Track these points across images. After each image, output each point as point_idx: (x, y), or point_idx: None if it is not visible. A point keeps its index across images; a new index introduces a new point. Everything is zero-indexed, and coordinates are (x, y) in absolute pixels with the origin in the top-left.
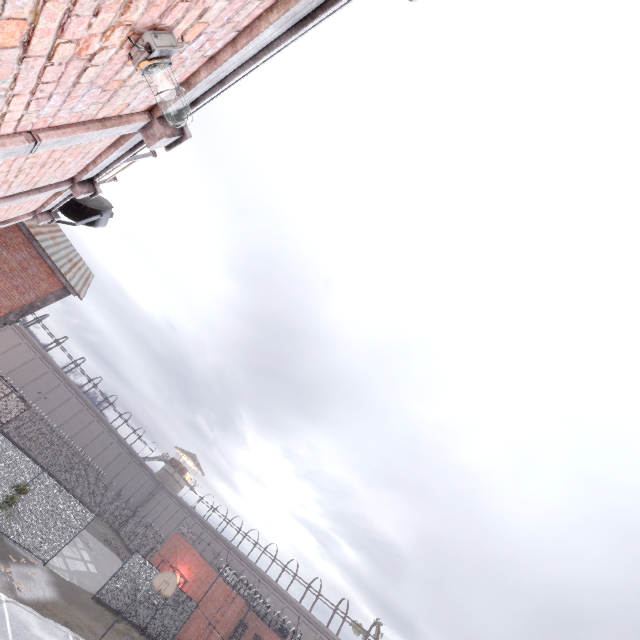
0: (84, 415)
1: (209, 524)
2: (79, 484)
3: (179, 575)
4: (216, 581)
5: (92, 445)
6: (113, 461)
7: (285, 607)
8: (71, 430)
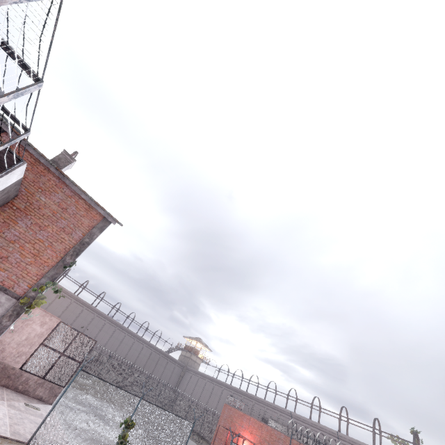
0: (117, 334)
1: (234, 387)
2: (133, 387)
3: (245, 440)
4: (280, 438)
5: (130, 354)
6: (147, 361)
7: (328, 438)
8: (112, 347)
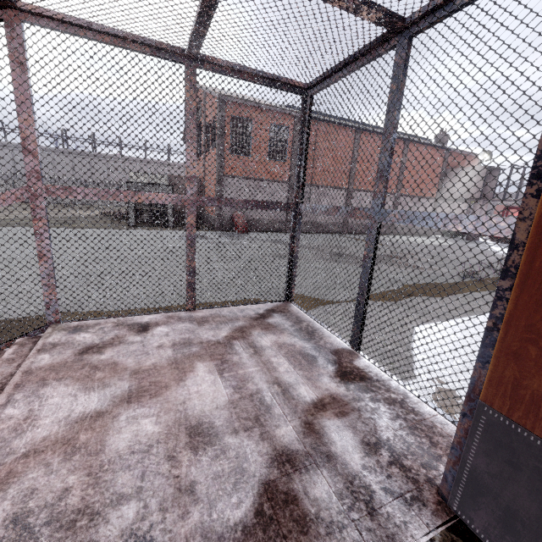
0: None
1: None
2: None
3: None
4: None
5: None
6: None
7: None
8: None
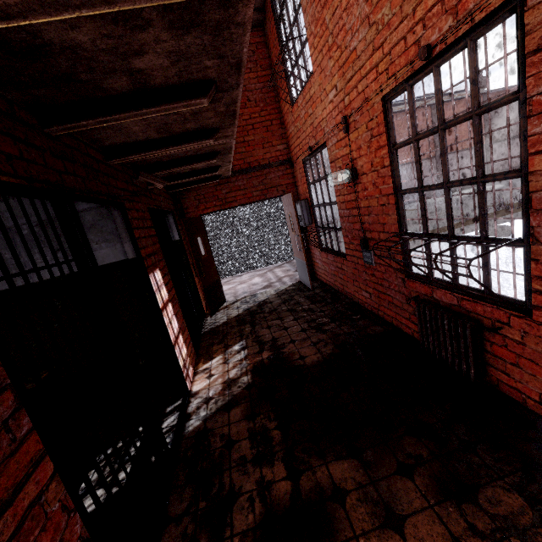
0: None
1: None
2: None
3: None
4: None
5: None
6: None
7: None
8: None
